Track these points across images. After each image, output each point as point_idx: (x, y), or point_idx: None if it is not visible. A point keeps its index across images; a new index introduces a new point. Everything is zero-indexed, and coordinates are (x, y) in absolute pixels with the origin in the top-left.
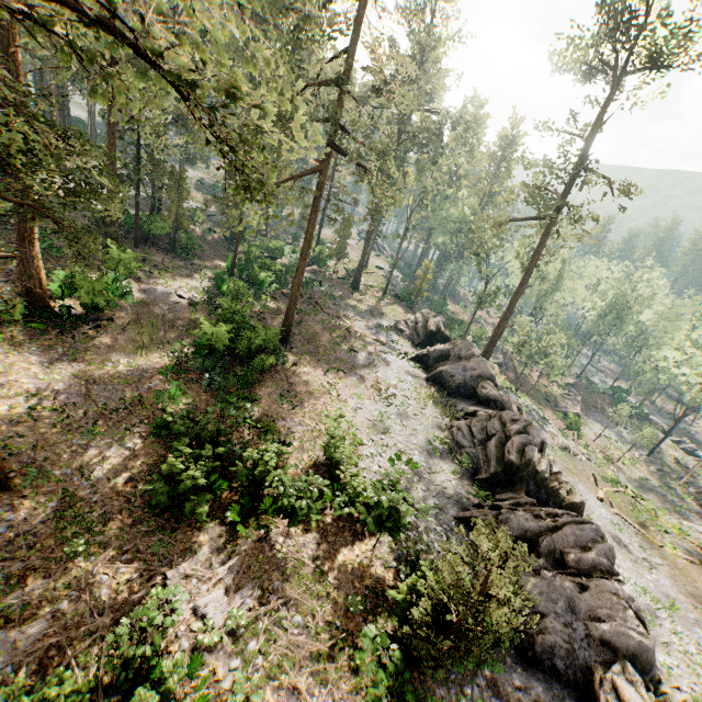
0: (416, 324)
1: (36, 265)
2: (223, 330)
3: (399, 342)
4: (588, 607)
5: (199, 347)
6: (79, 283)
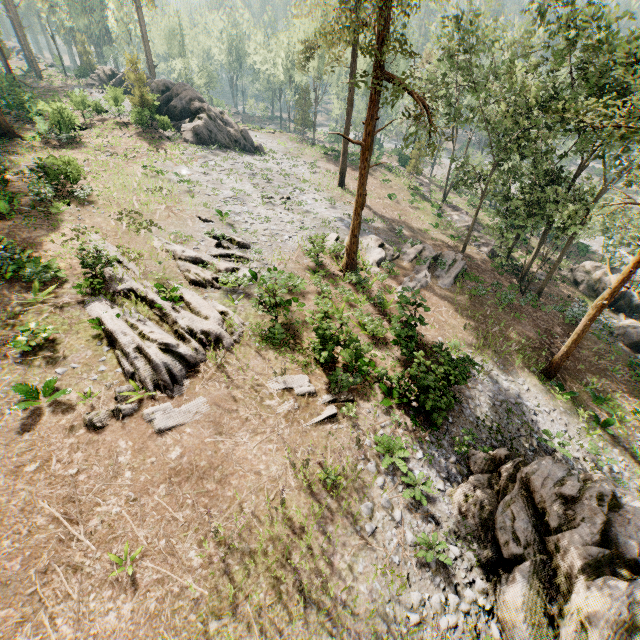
0: (99, 77)
1: None
2: None
3: (96, 90)
4: (184, 96)
5: None
6: None
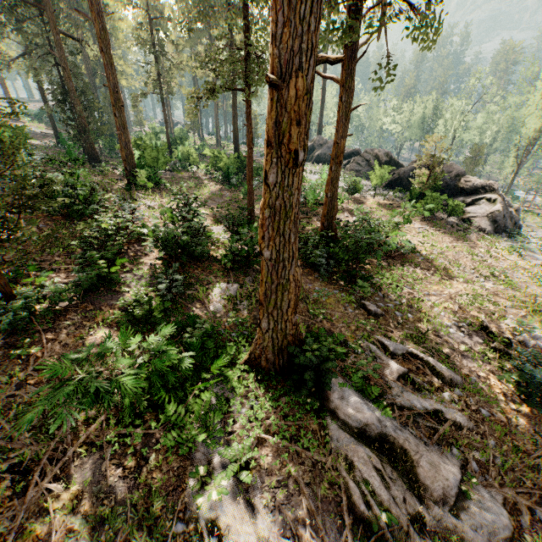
0: None
1: (131, 147)
2: (232, 159)
3: None
4: (446, 171)
5: (228, 171)
6: (147, 157)
